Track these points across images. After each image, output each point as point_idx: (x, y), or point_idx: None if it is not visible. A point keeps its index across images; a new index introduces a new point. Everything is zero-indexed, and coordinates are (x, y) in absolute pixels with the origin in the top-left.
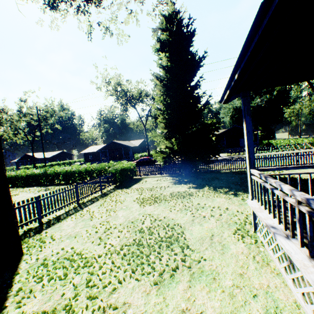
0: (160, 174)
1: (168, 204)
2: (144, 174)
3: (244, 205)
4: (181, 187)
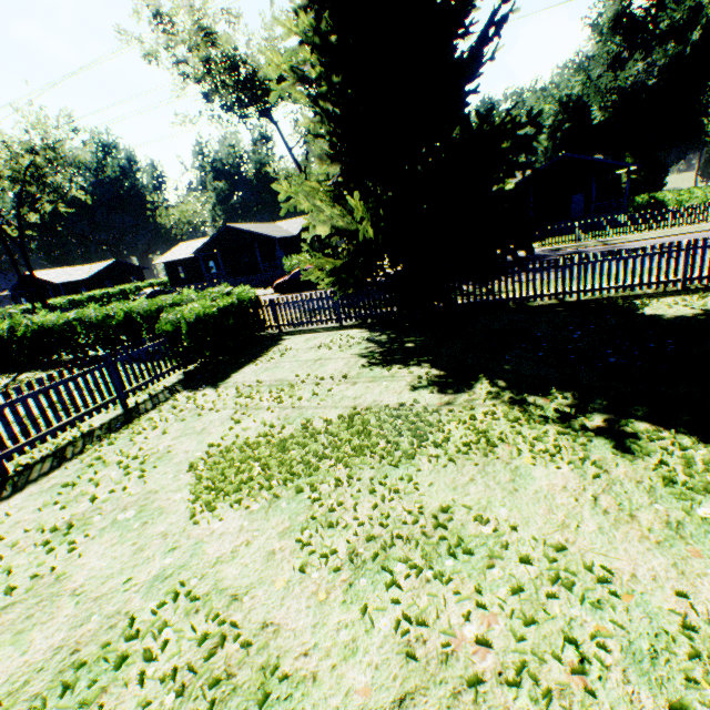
0: (335, 322)
1: (309, 498)
2: (289, 323)
3: (701, 548)
4: (389, 383)
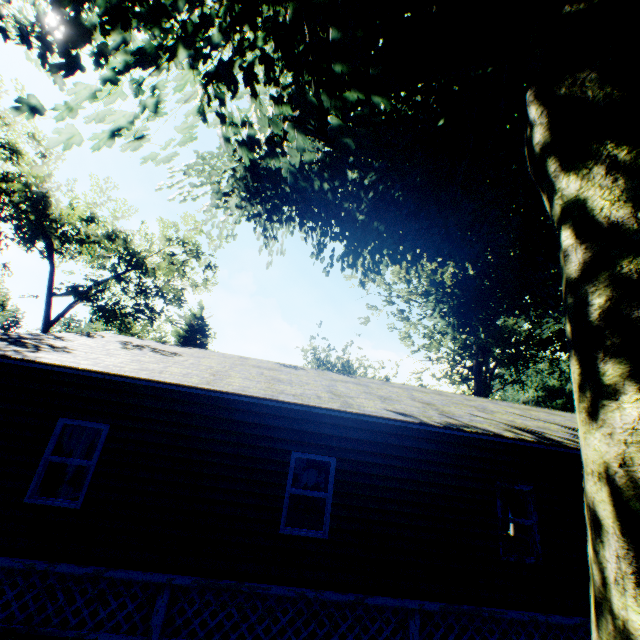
0: None
1: None
2: None
3: None
4: None
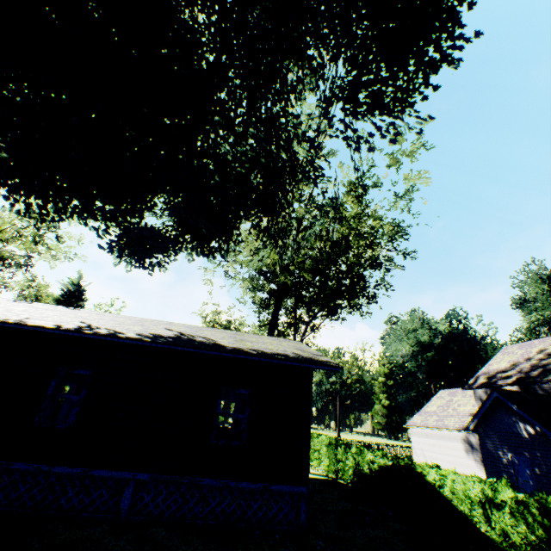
0: None
1: None
2: None
3: None
4: None
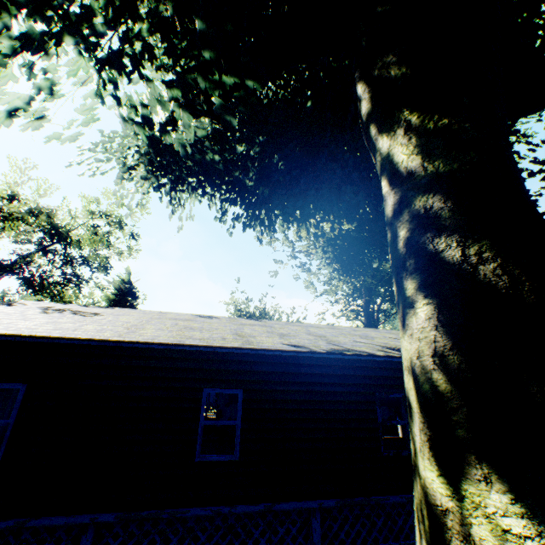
0: None
1: None
2: None
3: None
4: None
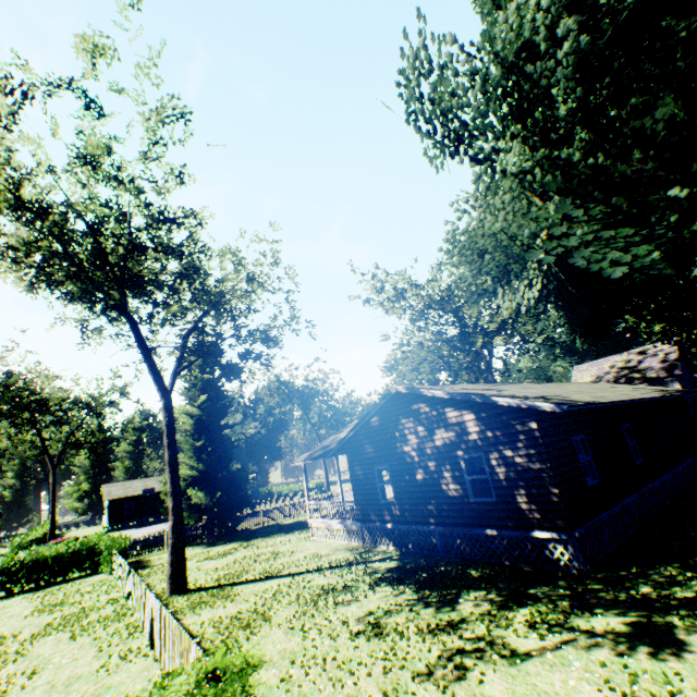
0: (164, 549)
1: (241, 551)
2: (135, 554)
3: (298, 535)
4: (229, 545)
